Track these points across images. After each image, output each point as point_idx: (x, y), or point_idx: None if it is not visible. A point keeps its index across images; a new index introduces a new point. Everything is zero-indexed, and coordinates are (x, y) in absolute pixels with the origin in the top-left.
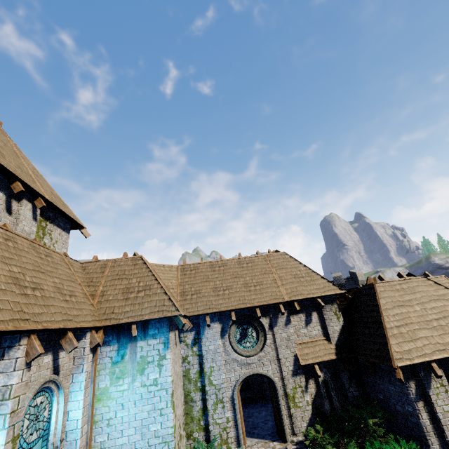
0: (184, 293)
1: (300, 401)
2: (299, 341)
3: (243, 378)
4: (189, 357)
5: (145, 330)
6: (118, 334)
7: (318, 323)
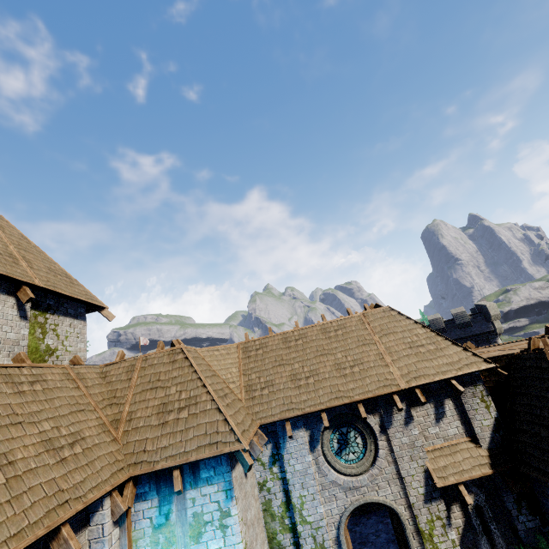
0: (250, 388)
1: (442, 541)
2: (430, 446)
3: (351, 510)
4: (269, 482)
5: (195, 472)
6: (157, 482)
7: (456, 416)
